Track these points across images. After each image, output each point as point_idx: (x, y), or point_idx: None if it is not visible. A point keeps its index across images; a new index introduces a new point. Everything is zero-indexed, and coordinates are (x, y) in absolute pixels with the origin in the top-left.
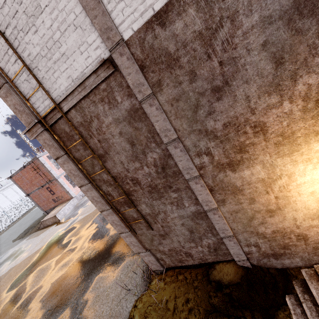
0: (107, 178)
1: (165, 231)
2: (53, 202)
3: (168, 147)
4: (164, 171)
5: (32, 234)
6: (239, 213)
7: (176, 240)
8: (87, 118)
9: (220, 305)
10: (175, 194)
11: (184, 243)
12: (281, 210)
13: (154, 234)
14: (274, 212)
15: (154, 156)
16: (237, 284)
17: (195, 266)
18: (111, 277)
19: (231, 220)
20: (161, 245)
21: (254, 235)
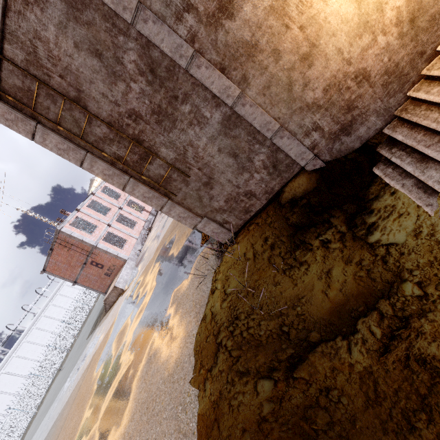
0: (102, 132)
1: (206, 175)
2: (107, 277)
3: (137, 28)
4: (156, 76)
5: (101, 320)
6: (272, 86)
7: (225, 181)
8: (29, 47)
9: (301, 220)
10: (187, 106)
11: (236, 180)
12: (317, 46)
13: (198, 188)
14: (310, 56)
15: (132, 57)
16: (313, 190)
17: (266, 208)
18: (186, 282)
19: (268, 104)
20: (213, 200)
21: (305, 111)
